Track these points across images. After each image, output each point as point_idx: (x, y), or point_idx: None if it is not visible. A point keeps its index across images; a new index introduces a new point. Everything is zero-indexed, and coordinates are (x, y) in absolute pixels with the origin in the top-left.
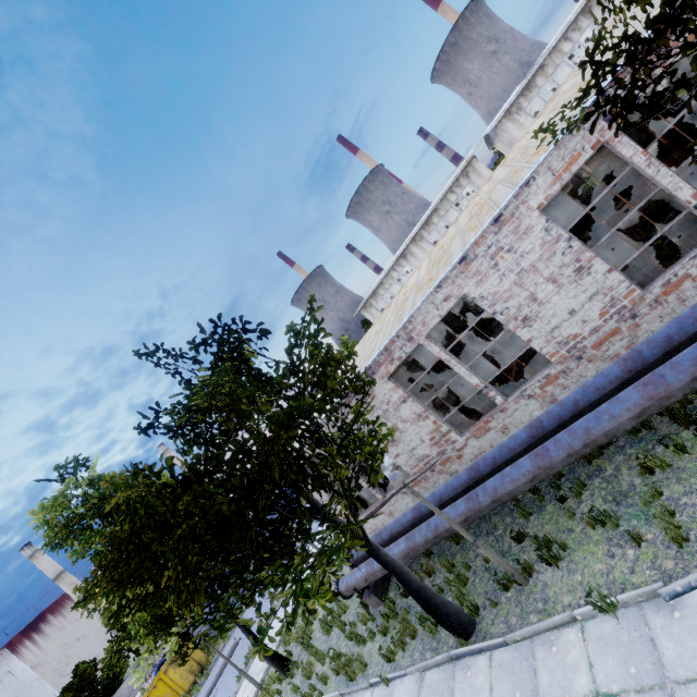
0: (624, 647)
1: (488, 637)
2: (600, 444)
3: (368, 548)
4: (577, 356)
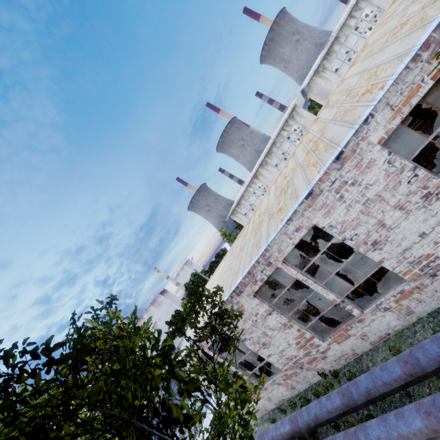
0: None
1: None
2: None
3: None
4: (431, 274)
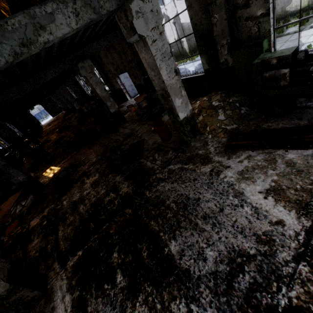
0: None
1: None
2: None
3: None
4: None
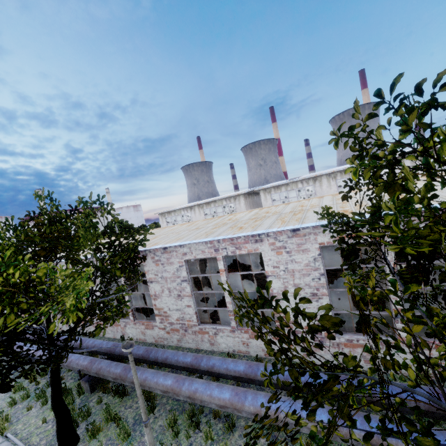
0: None
1: None
2: None
3: None
4: None
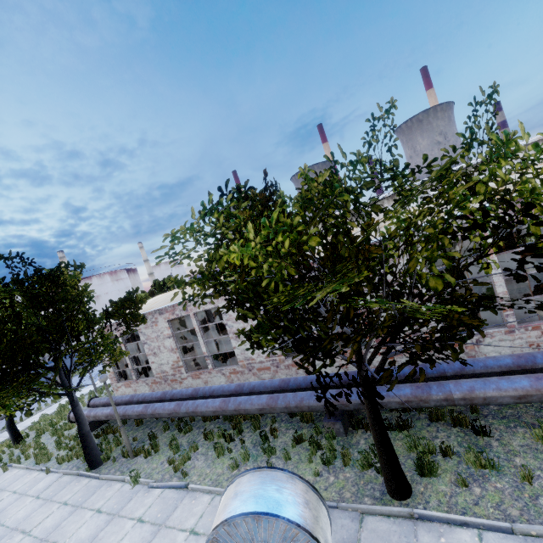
0: (123, 498)
1: (98, 473)
2: (199, 415)
3: (72, 402)
4: (250, 369)
